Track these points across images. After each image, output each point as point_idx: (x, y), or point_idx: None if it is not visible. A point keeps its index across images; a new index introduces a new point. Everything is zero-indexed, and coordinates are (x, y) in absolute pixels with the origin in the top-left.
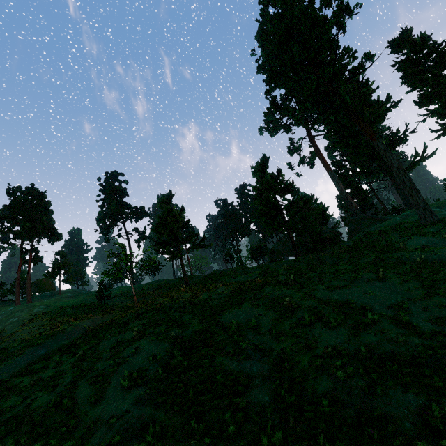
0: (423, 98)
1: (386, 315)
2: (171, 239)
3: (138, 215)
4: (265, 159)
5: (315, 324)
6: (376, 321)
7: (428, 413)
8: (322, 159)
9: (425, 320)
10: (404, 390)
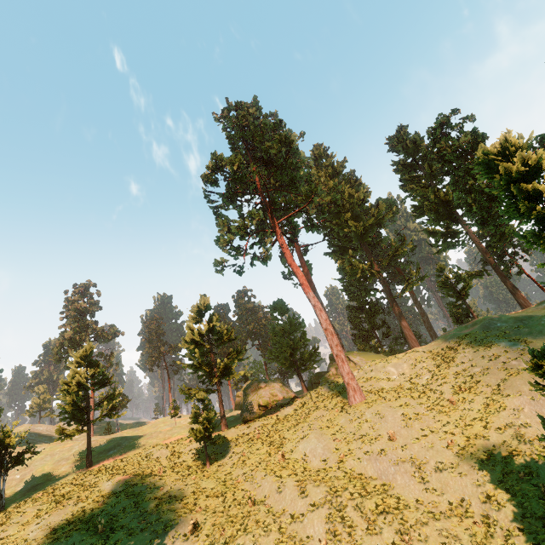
0: (416, 209)
1: None
2: (73, 409)
3: (104, 337)
4: (203, 302)
5: None
6: None
7: None
8: (306, 277)
9: None
10: None
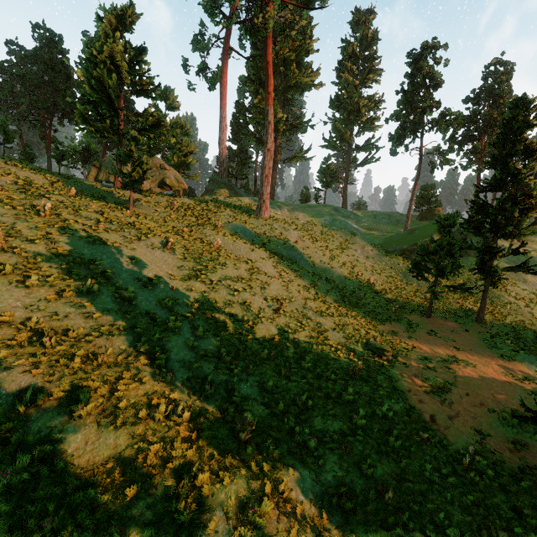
0: (337, 100)
1: (120, 286)
2: None
3: None
4: (130, 13)
5: (8, 276)
6: (96, 291)
7: (22, 396)
8: (223, 87)
9: (157, 299)
10: (29, 370)
